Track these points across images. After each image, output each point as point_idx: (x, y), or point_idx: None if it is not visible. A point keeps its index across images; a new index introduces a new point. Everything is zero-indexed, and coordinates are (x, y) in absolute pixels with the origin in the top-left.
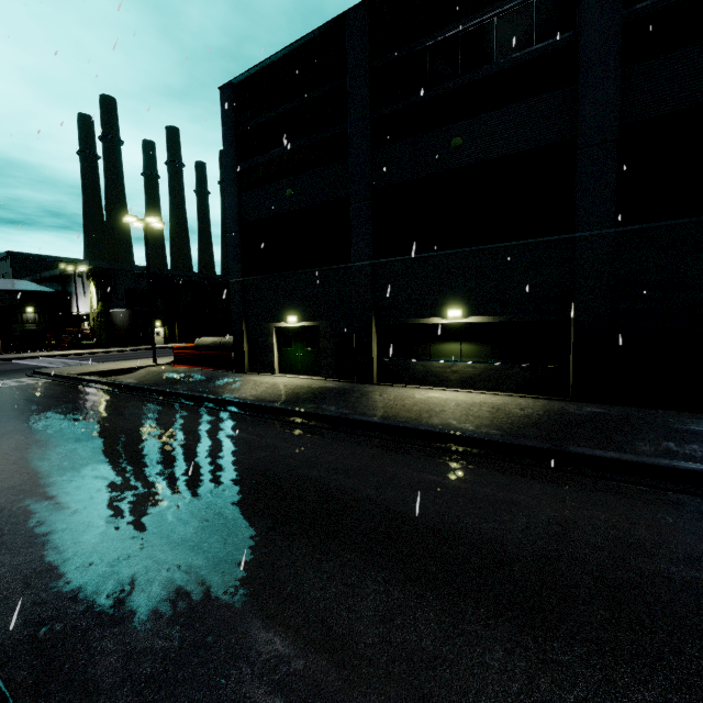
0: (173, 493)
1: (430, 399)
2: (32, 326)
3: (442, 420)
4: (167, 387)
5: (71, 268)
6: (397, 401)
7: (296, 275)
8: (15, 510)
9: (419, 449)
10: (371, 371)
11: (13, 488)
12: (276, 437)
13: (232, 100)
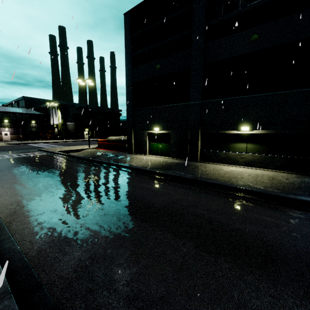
0: (130, 219)
1: (232, 171)
2: (34, 129)
3: (244, 182)
4: (98, 159)
5: (50, 104)
6: (214, 171)
7: (159, 108)
8: (54, 223)
9: (246, 200)
10: (197, 156)
11: (49, 210)
12: (166, 188)
13: (130, 20)
